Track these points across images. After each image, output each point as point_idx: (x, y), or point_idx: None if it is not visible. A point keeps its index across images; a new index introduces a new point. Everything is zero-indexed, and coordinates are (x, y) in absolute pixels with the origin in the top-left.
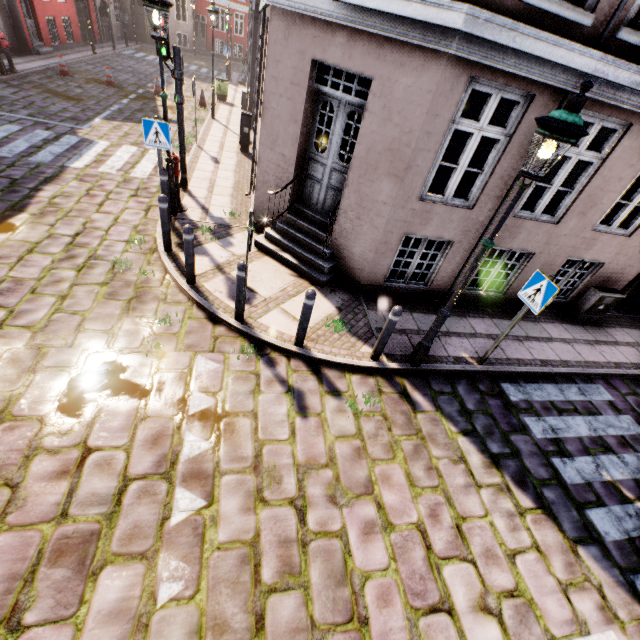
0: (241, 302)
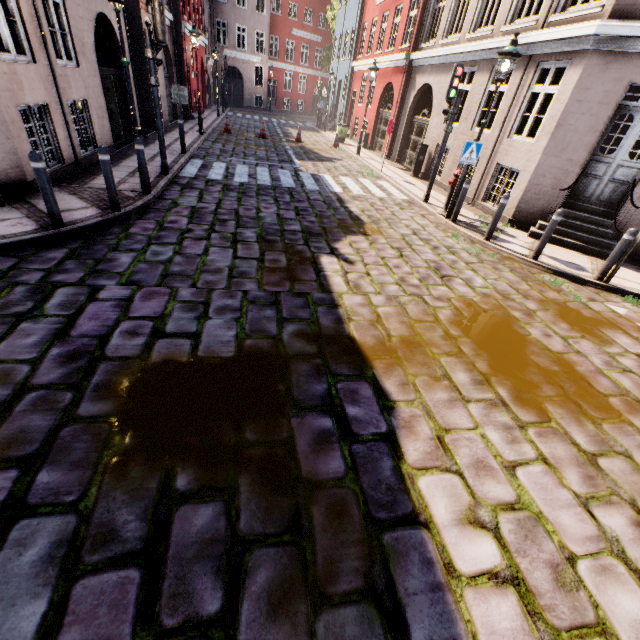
0: (613, 264)
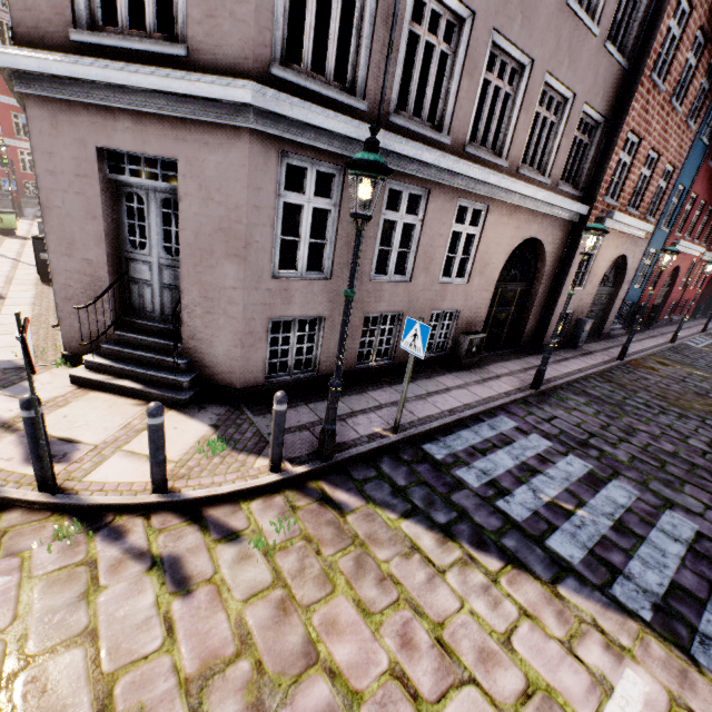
0: (43, 459)
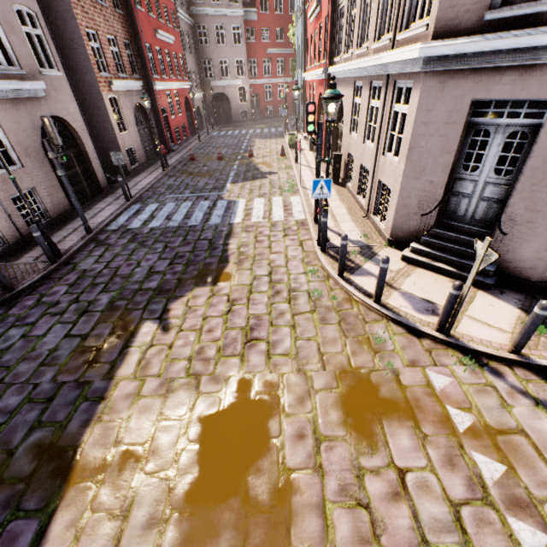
0: (448, 316)
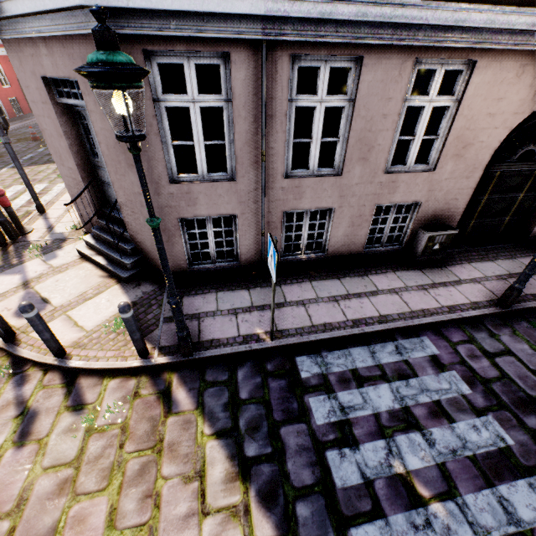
0: None
